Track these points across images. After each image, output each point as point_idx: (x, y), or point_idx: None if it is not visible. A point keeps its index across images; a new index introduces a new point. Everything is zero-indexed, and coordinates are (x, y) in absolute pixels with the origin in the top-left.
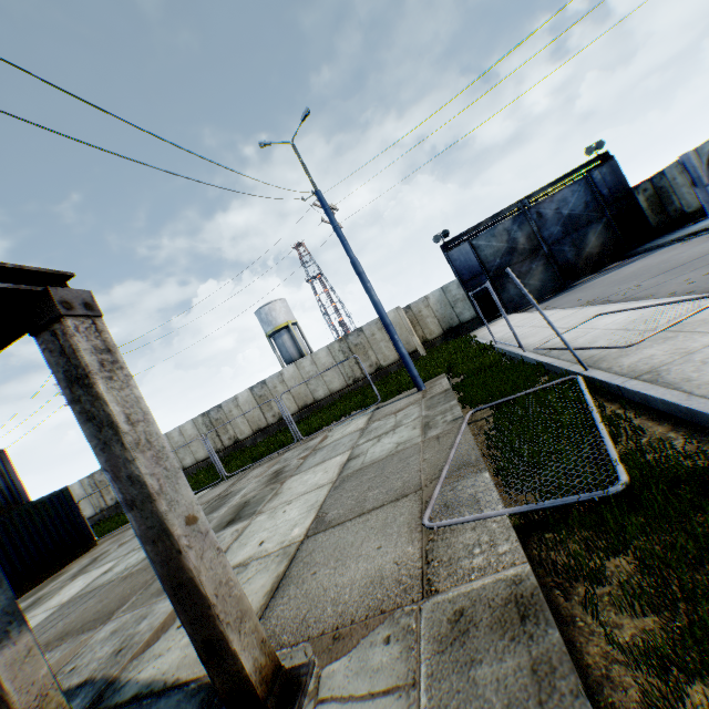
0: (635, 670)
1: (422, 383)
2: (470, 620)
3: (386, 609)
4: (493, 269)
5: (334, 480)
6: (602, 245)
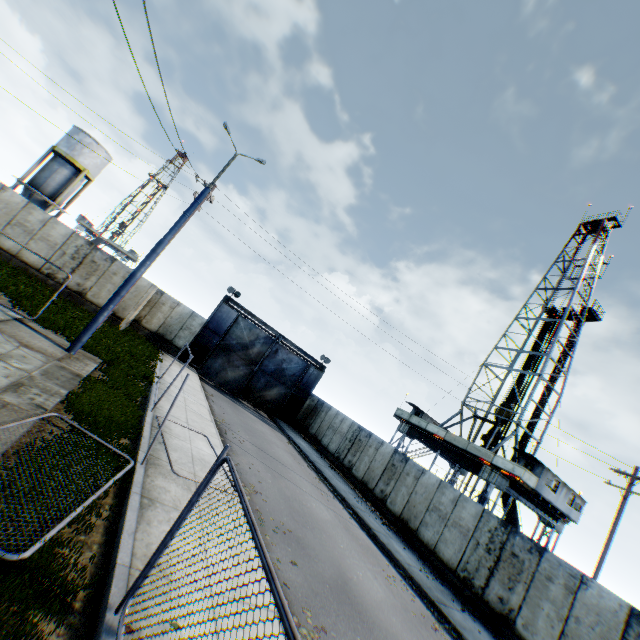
0: None
1: (78, 349)
2: None
3: None
4: (227, 342)
5: None
6: (274, 399)
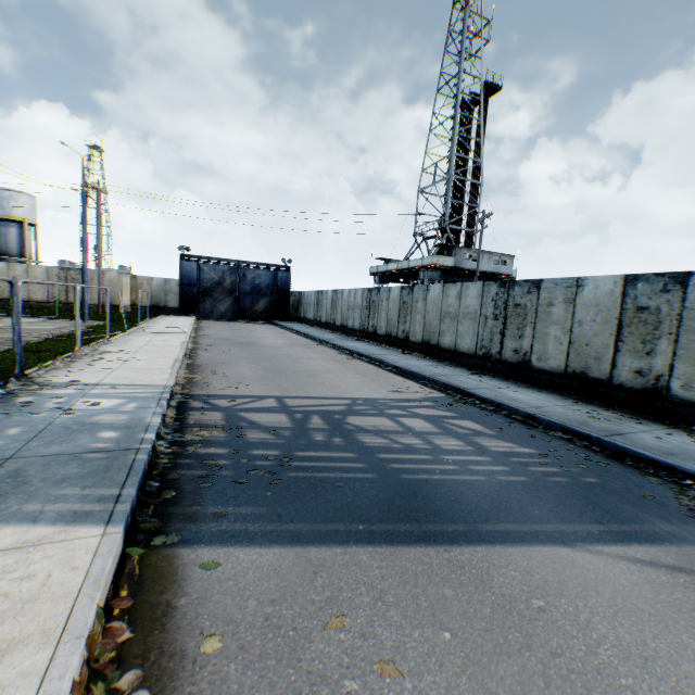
0: None
1: (88, 319)
2: None
3: None
4: (204, 287)
5: None
6: (265, 310)
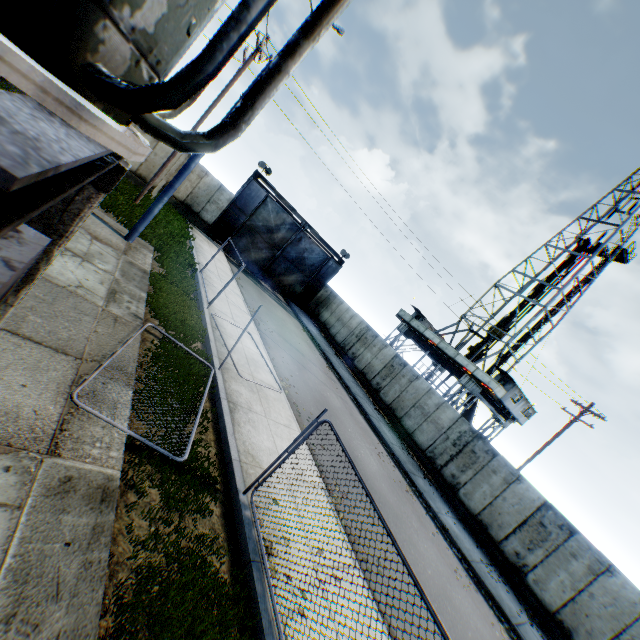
0: (127, 540)
1: (135, 239)
2: (74, 487)
3: (15, 445)
4: (253, 223)
5: None
6: (291, 285)
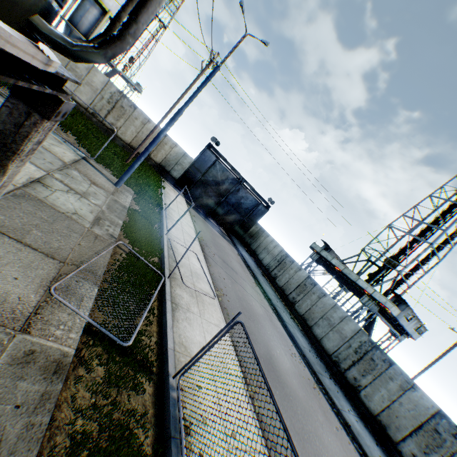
0: (70, 407)
1: (121, 185)
2: (35, 359)
3: None
4: (206, 178)
5: (18, 185)
6: (231, 222)
